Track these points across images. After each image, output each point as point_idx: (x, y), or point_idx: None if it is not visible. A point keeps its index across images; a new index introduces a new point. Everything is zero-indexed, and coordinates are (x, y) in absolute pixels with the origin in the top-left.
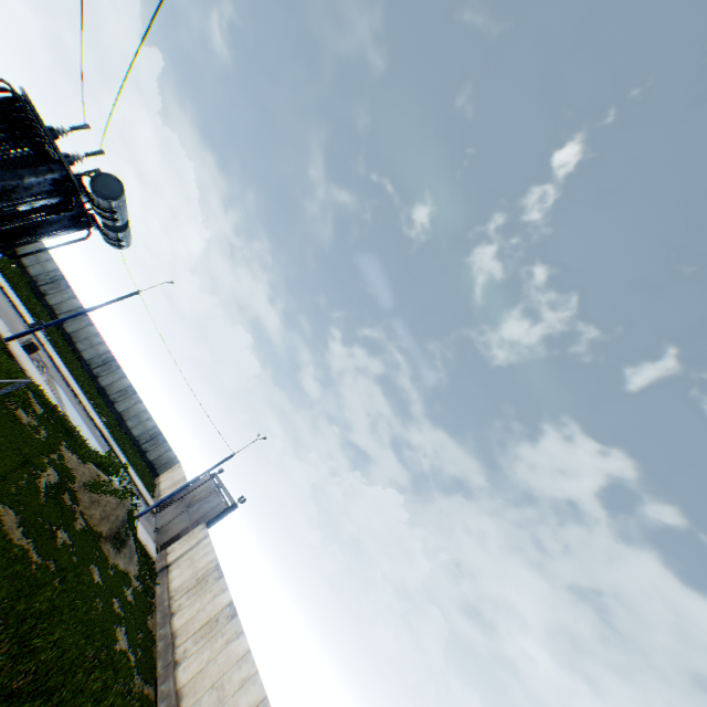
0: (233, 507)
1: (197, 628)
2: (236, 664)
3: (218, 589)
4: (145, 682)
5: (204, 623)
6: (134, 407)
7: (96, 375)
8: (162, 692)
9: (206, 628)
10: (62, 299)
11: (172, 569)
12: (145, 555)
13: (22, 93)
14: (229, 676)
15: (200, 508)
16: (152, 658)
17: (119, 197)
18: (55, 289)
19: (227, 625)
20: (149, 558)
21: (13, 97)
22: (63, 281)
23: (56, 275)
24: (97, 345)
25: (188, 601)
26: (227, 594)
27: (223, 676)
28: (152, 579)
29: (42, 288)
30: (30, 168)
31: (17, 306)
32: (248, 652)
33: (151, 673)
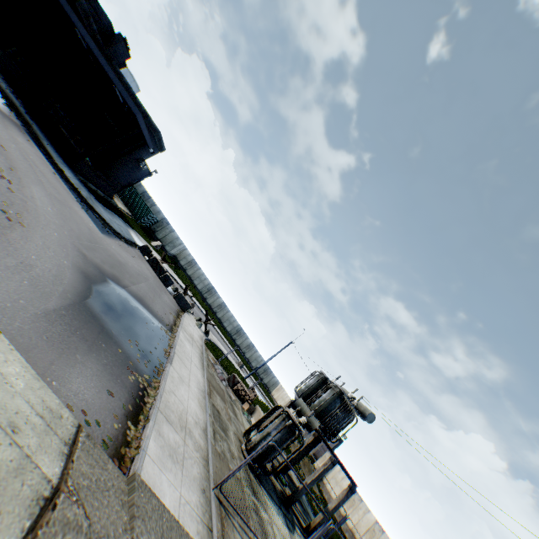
0: (341, 441)
1: (364, 530)
2: None
3: (364, 508)
4: None
5: (367, 529)
6: (253, 354)
7: (234, 339)
8: None
9: (369, 532)
10: (213, 300)
11: (326, 482)
12: None
13: (338, 386)
14: None
15: None
16: None
17: (374, 419)
18: (210, 295)
19: (382, 535)
20: None
21: (339, 393)
22: (212, 289)
23: (209, 287)
24: (232, 322)
25: (349, 510)
26: (372, 514)
27: None
28: (320, 488)
29: (204, 296)
30: (347, 417)
31: (218, 332)
32: None
33: None
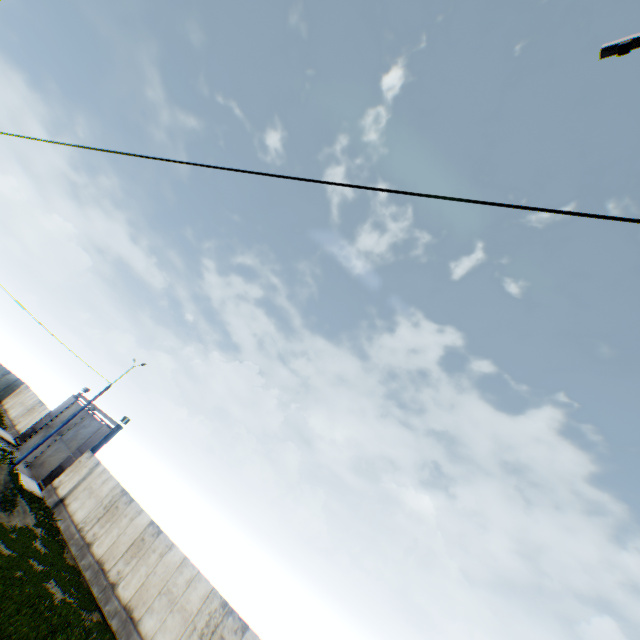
0: (118, 429)
1: (124, 551)
2: (178, 571)
3: (133, 513)
4: (90, 611)
5: (131, 545)
6: None
7: None
8: (110, 611)
9: (134, 549)
10: None
11: (70, 503)
12: (36, 501)
13: None
14: (174, 582)
15: (78, 435)
16: (87, 589)
17: None
18: None
19: (156, 542)
20: (38, 499)
21: None
22: None
23: None
24: None
25: (103, 529)
26: (145, 516)
27: (168, 583)
28: (52, 518)
29: None
30: None
31: None
32: (185, 559)
33: (92, 601)
